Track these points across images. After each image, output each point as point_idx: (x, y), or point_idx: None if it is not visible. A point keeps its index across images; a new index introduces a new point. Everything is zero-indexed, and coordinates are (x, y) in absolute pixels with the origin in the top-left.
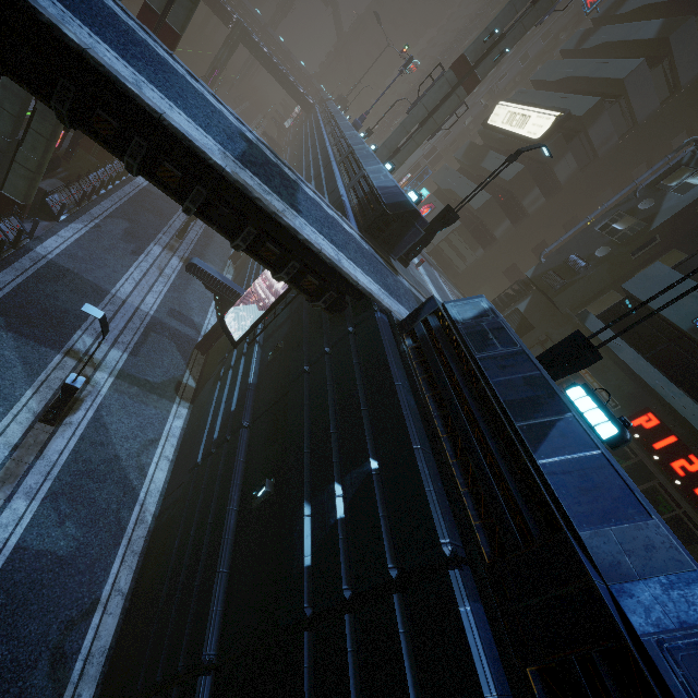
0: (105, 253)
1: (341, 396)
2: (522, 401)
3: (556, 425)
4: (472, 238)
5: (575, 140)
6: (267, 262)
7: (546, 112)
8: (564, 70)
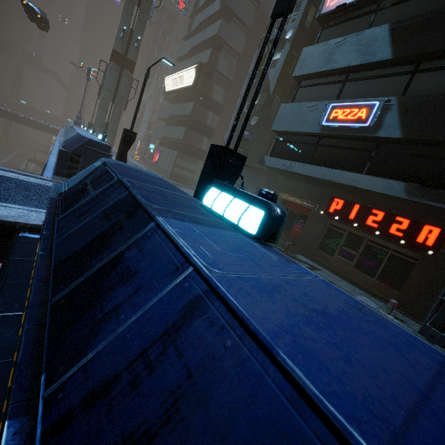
0: None
1: None
2: (84, 248)
3: (121, 260)
4: (191, 157)
5: (213, 76)
6: None
7: (189, 68)
8: (188, 46)
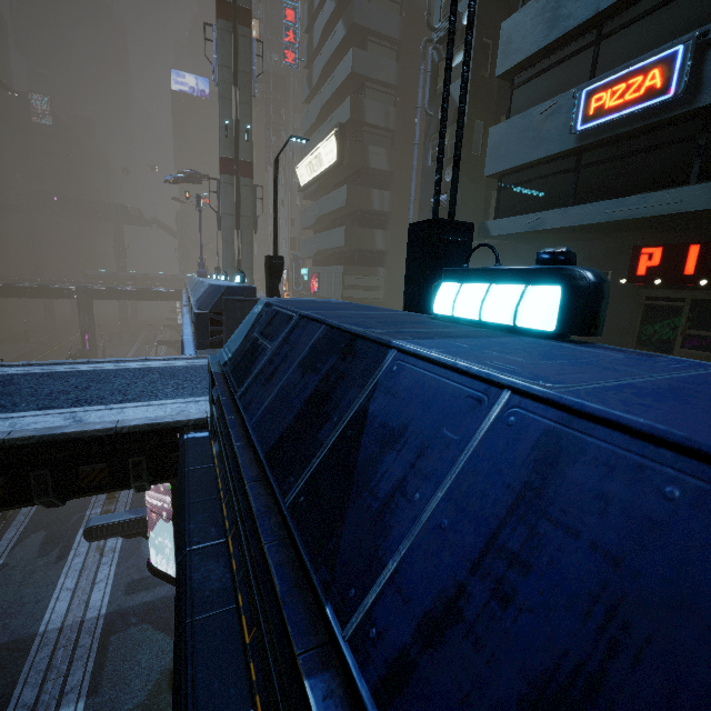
0: (19, 590)
1: None
2: (297, 420)
3: (368, 418)
4: (364, 267)
5: (364, 136)
6: (15, 499)
7: (326, 139)
8: (315, 108)
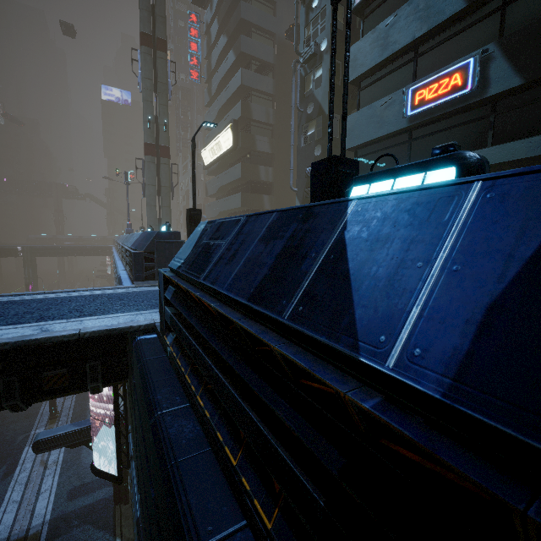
0: None
1: (146, 491)
2: (274, 268)
3: (348, 242)
4: None
5: (252, 128)
6: None
7: (224, 131)
8: (214, 110)
